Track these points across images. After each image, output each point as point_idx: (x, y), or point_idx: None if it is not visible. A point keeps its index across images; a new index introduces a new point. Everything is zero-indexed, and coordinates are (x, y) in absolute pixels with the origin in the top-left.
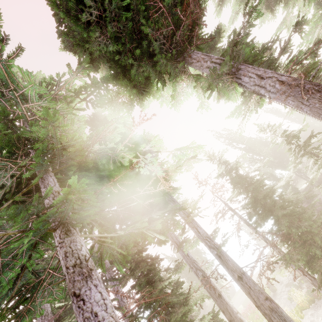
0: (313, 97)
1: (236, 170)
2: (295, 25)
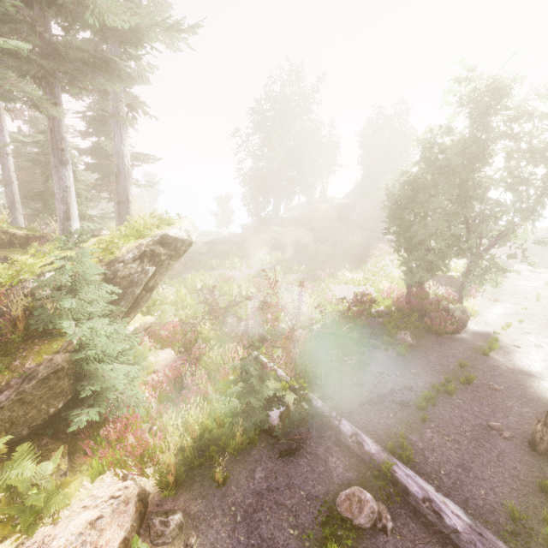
0: None
1: None
2: None
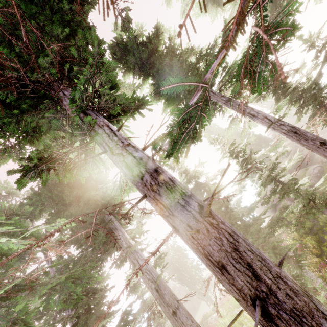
0: (149, 195)
1: (195, 179)
2: (223, 35)
